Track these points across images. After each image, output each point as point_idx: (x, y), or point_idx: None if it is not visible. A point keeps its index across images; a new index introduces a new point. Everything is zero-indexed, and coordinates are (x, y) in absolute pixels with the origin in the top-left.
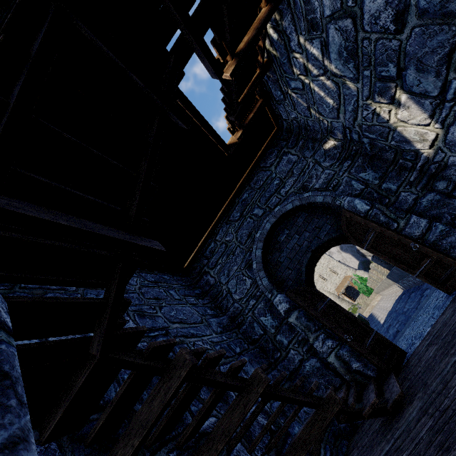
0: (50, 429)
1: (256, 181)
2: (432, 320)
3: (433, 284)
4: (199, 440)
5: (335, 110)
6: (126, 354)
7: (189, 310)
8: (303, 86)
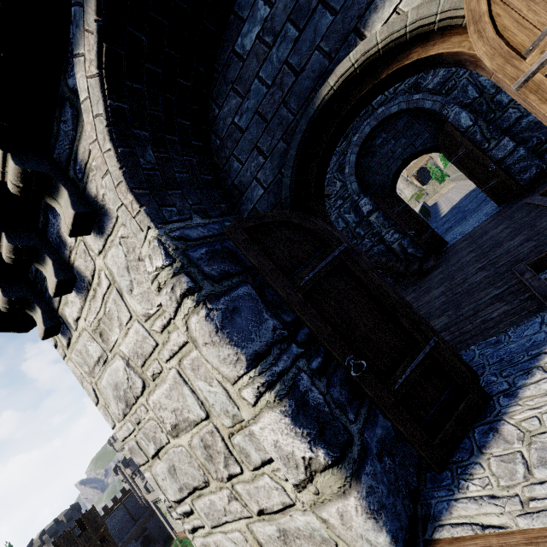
0: None
1: None
2: (477, 224)
3: (491, 198)
4: None
5: None
6: None
7: None
8: None
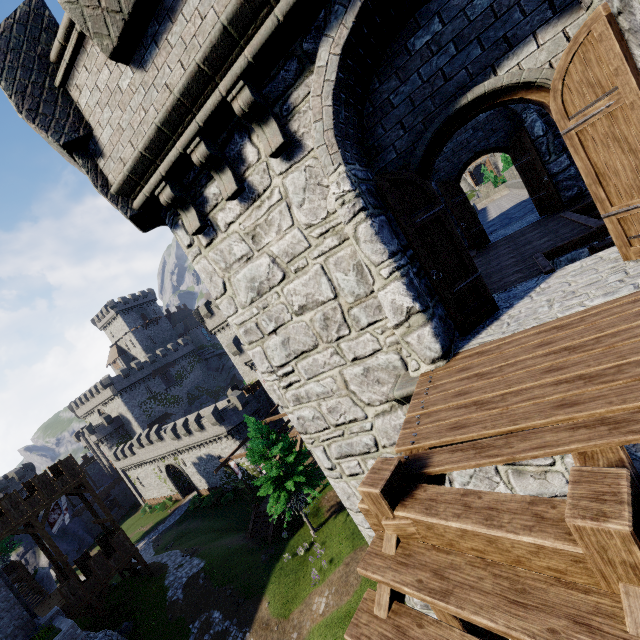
0: None
1: None
2: (518, 229)
3: (537, 208)
4: None
5: None
6: None
7: None
8: None
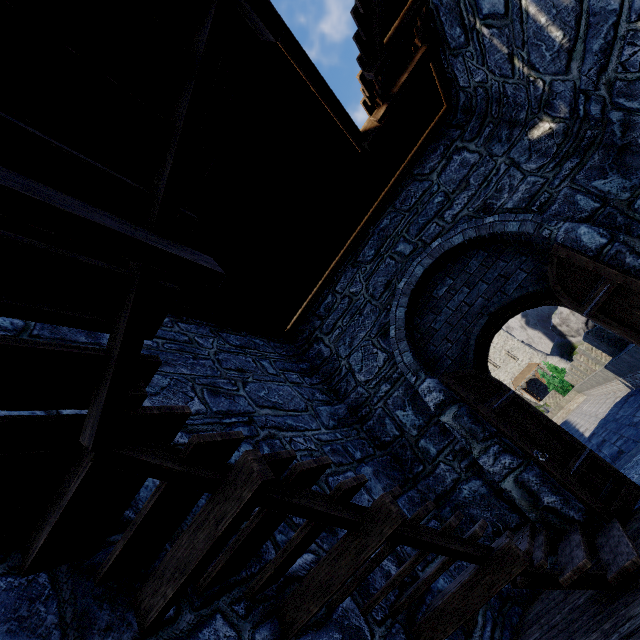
0: (33, 554)
1: (404, 198)
2: None
3: None
4: (283, 588)
5: (563, 53)
6: (148, 451)
7: (288, 391)
8: (507, 7)
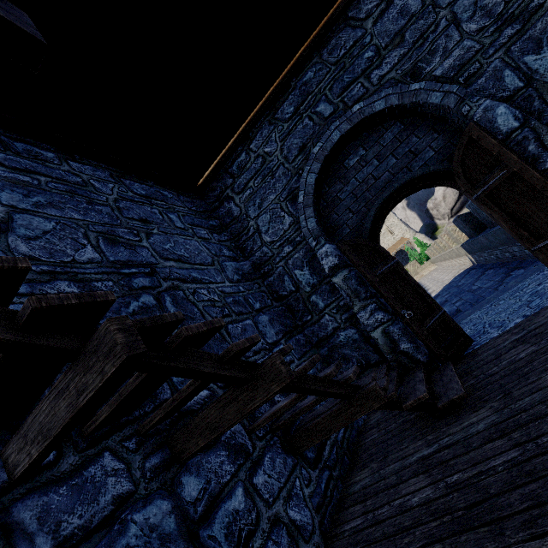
0: None
1: (333, 47)
2: (528, 310)
3: None
4: (177, 421)
5: None
6: None
7: (195, 245)
8: None
